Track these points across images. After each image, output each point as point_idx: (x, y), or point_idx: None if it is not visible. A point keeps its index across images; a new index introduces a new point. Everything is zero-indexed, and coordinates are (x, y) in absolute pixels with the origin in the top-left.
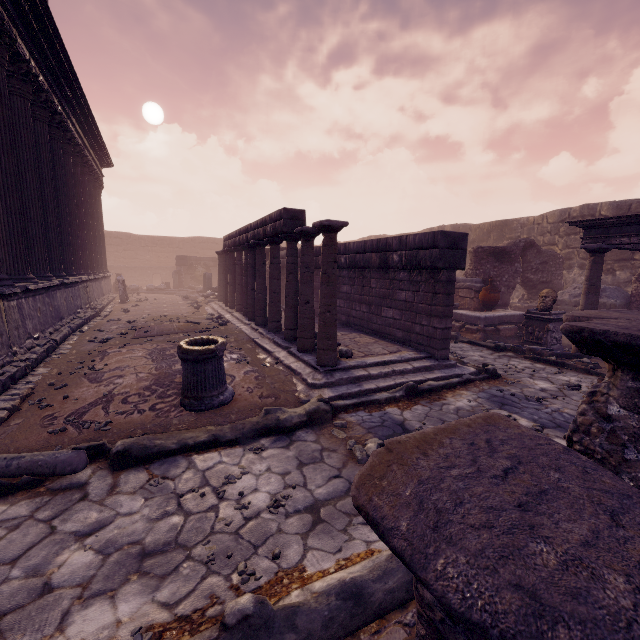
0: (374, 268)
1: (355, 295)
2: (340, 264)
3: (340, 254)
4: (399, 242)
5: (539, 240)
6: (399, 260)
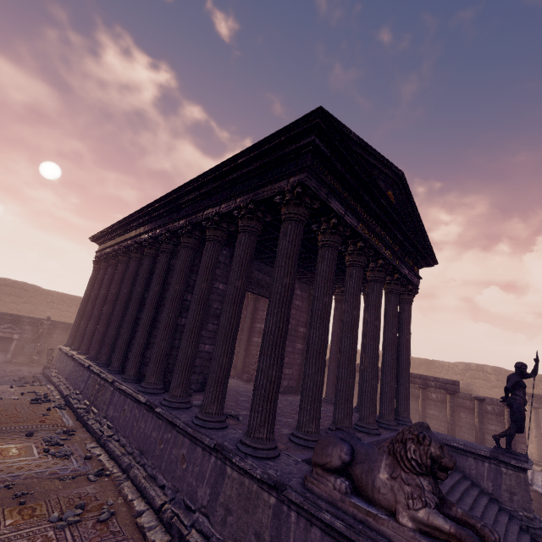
0: (469, 408)
1: (443, 418)
2: (431, 397)
3: (430, 392)
4: (491, 401)
5: (454, 377)
6: (492, 410)
